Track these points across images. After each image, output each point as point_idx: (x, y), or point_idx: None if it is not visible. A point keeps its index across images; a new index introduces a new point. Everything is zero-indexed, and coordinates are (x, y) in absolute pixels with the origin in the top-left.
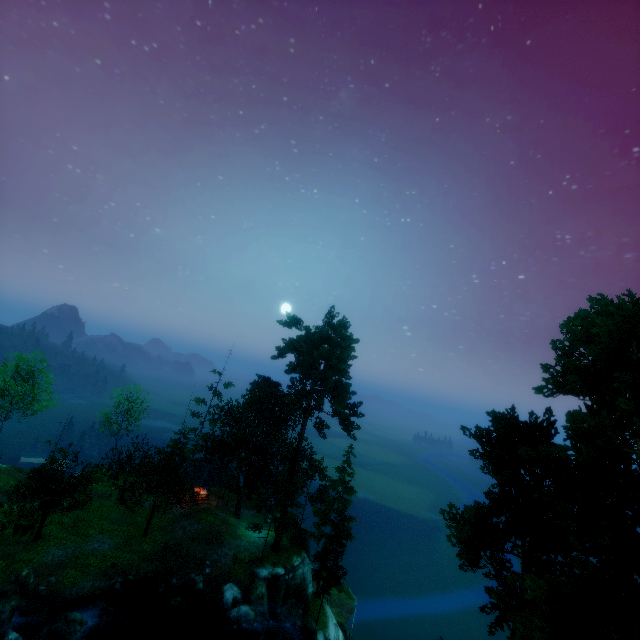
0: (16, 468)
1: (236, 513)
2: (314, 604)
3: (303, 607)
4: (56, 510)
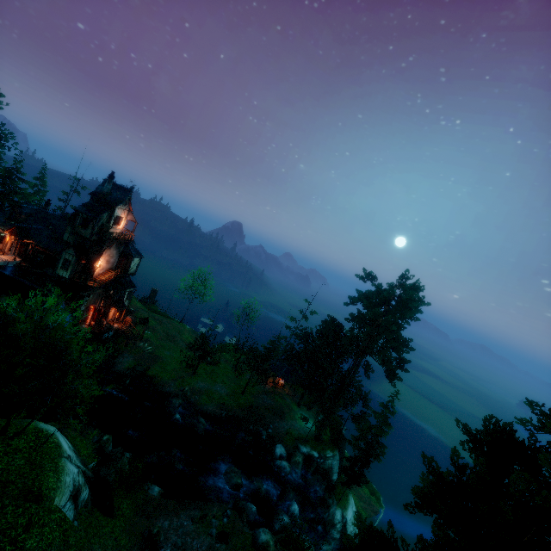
0: (193, 330)
1: (298, 404)
2: (341, 489)
3: (327, 485)
4: (205, 361)
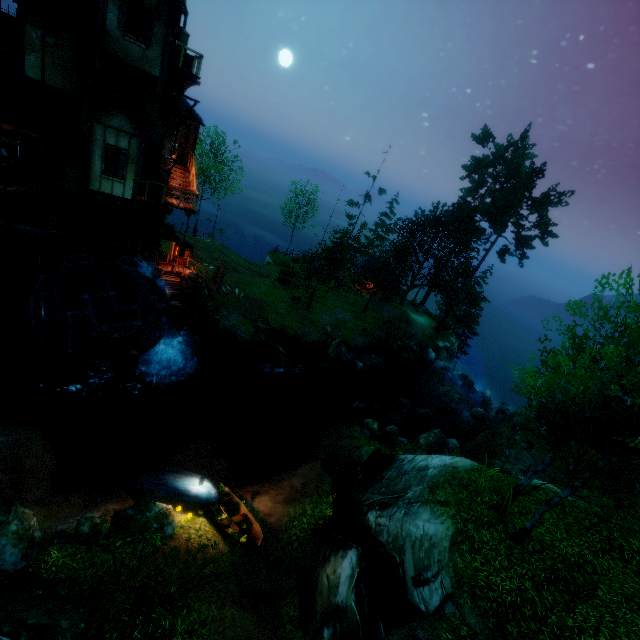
0: (222, 245)
1: (401, 303)
2: None
3: None
4: (293, 287)
